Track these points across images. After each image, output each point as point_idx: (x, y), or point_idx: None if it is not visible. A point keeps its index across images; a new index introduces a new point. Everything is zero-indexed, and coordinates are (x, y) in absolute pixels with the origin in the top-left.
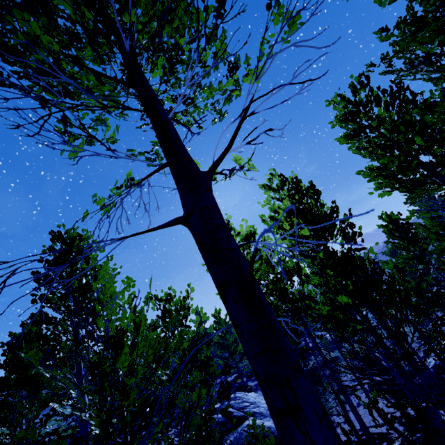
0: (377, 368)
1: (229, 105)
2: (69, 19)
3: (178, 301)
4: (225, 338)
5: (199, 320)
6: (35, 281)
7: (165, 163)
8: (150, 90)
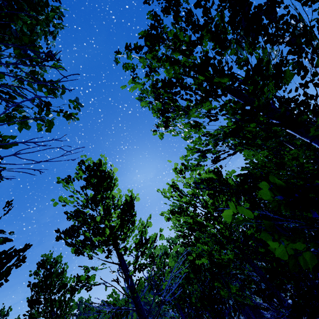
0: (257, 314)
1: (153, 245)
2: (84, 206)
3: (122, 306)
4: (149, 304)
5: (135, 316)
6: (28, 306)
7: (135, 310)
8: (127, 270)
